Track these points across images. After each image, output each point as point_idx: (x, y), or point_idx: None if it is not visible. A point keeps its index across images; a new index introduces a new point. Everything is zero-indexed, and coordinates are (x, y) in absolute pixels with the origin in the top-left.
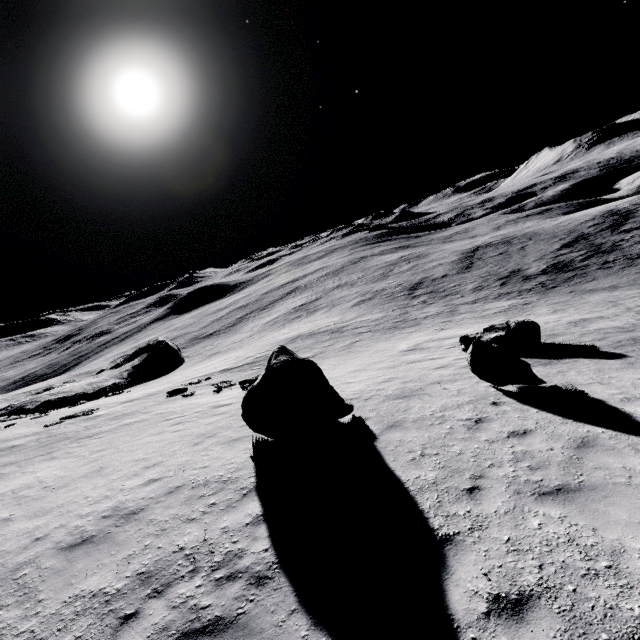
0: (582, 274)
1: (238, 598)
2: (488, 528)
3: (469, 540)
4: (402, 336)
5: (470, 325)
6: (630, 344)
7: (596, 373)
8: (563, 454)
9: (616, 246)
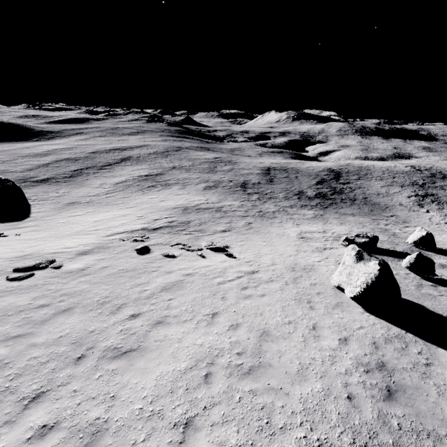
0: (335, 203)
1: None
2: None
3: None
4: (278, 225)
5: (310, 224)
6: (411, 253)
7: None
8: None
9: (342, 191)
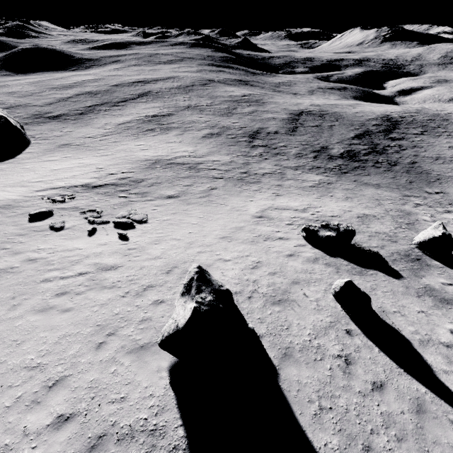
0: (363, 167)
1: None
2: None
3: None
4: (249, 194)
5: (296, 196)
6: (399, 260)
7: (393, 297)
8: (411, 420)
9: (385, 150)
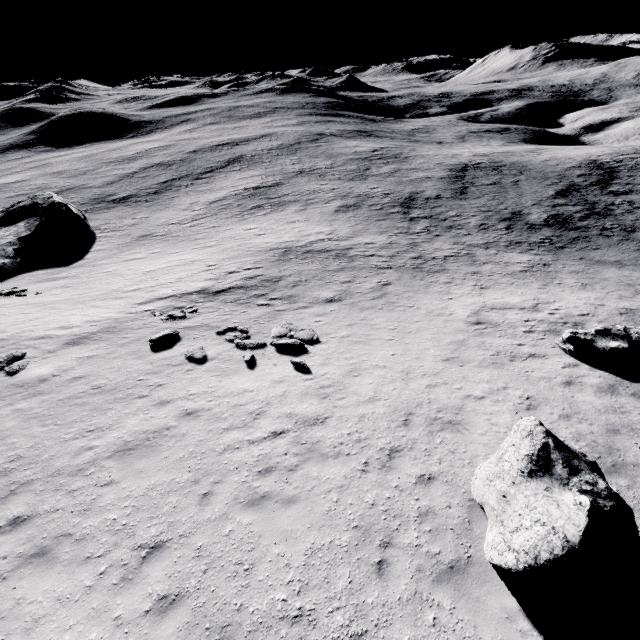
0: (586, 238)
1: None
2: None
3: None
4: (441, 289)
5: (510, 288)
6: None
7: None
8: None
9: (609, 210)
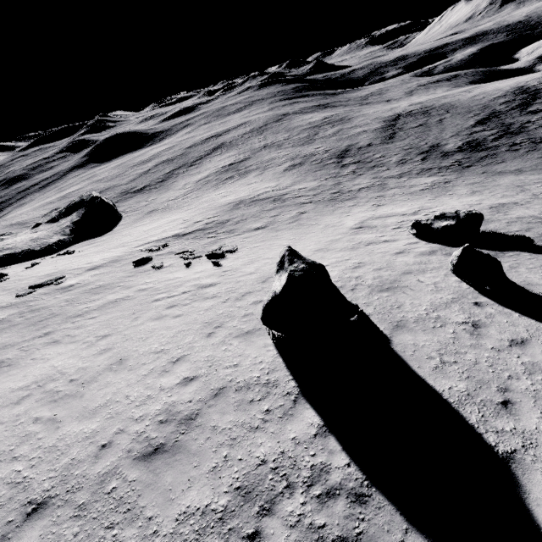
0: (493, 155)
1: (348, 517)
2: (538, 446)
3: (528, 459)
4: (344, 210)
5: (403, 202)
6: None
7: None
8: None
9: (523, 128)
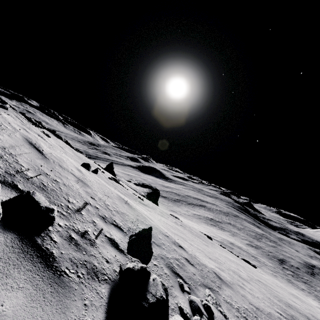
0: None
1: None
2: None
3: None
4: (302, 293)
5: None
6: None
7: None
8: None
9: None
